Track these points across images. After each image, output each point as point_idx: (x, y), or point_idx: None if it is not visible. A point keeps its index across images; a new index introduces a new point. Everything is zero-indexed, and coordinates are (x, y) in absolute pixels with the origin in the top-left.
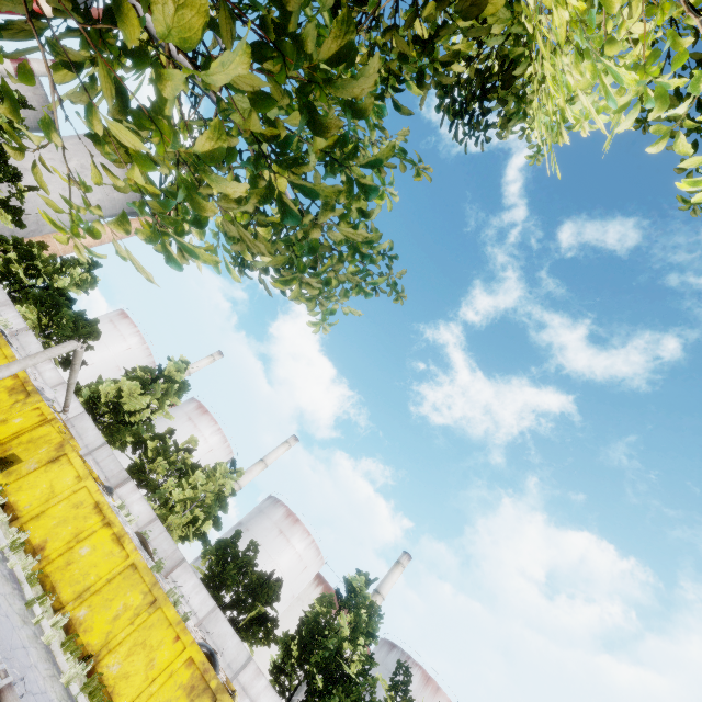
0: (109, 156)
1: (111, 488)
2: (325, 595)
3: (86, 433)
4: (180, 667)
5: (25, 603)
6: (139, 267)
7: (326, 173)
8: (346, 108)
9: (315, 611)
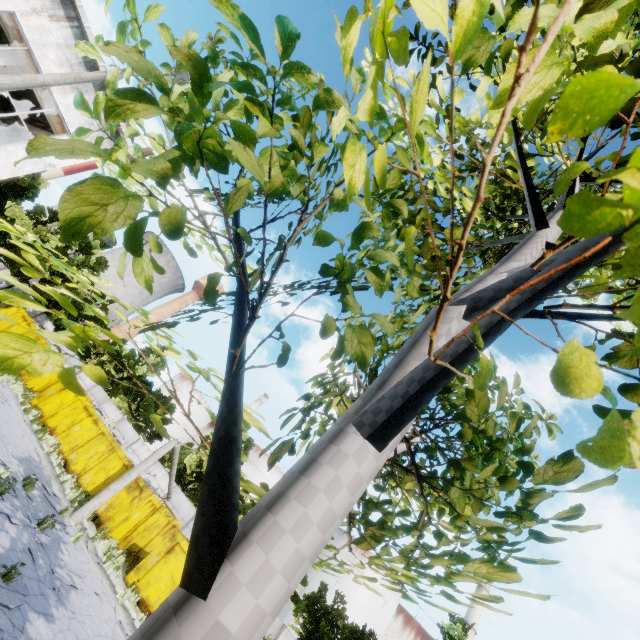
0: (378, 567)
1: None
2: None
3: (180, 506)
4: None
5: None
6: (372, 589)
7: (506, 495)
8: (516, 453)
9: None
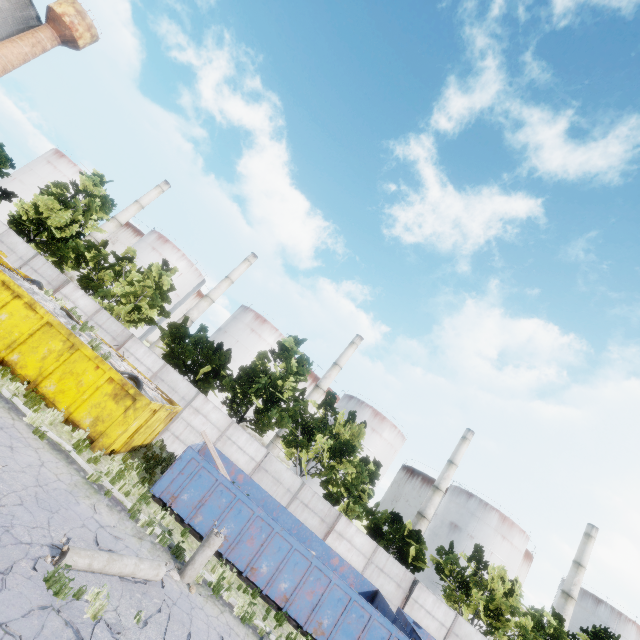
0: None
1: (37, 281)
2: (260, 353)
3: (16, 248)
4: (104, 384)
5: None
6: None
7: None
8: None
9: (255, 364)
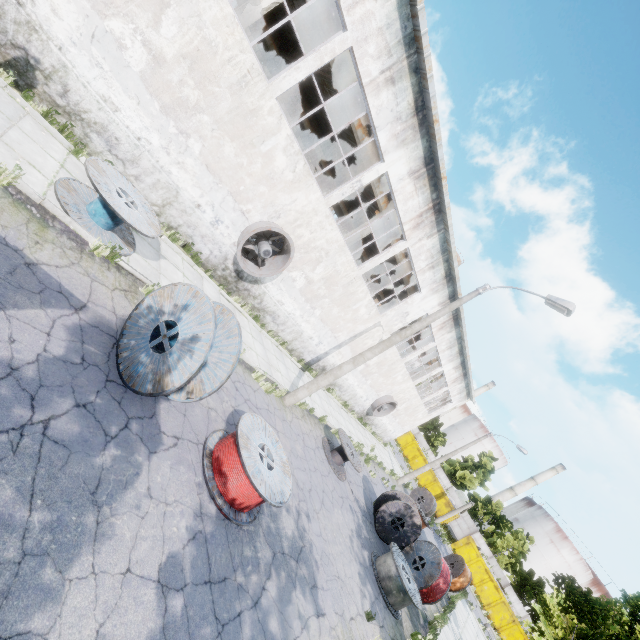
0: None
1: (479, 548)
2: None
3: (455, 499)
4: None
5: (480, 607)
6: None
7: None
8: None
9: None
